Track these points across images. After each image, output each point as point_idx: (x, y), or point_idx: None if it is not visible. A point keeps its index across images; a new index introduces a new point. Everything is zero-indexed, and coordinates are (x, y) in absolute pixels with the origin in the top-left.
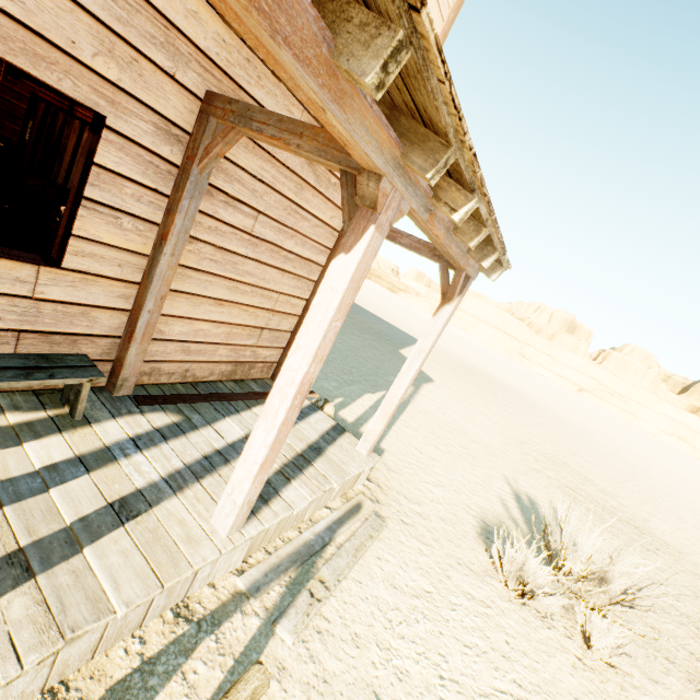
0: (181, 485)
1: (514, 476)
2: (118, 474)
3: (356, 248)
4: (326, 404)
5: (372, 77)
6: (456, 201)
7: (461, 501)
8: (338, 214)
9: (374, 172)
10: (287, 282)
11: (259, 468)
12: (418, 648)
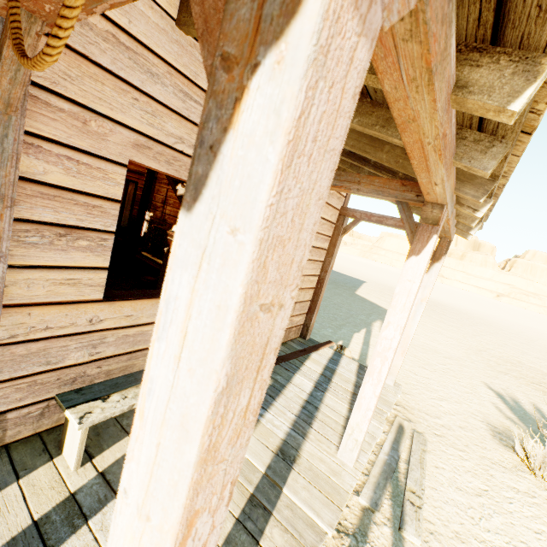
0: (303, 431)
1: (490, 381)
2: (265, 430)
3: (424, 251)
4: (344, 349)
5: (491, 169)
6: (477, 204)
7: (465, 410)
8: (334, 212)
9: (436, 203)
10: (308, 267)
11: (372, 412)
12: (503, 538)
